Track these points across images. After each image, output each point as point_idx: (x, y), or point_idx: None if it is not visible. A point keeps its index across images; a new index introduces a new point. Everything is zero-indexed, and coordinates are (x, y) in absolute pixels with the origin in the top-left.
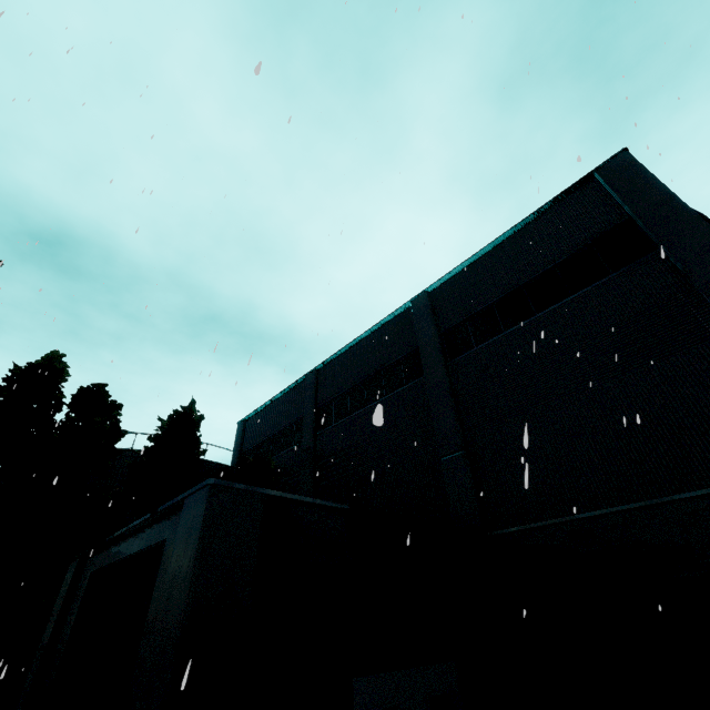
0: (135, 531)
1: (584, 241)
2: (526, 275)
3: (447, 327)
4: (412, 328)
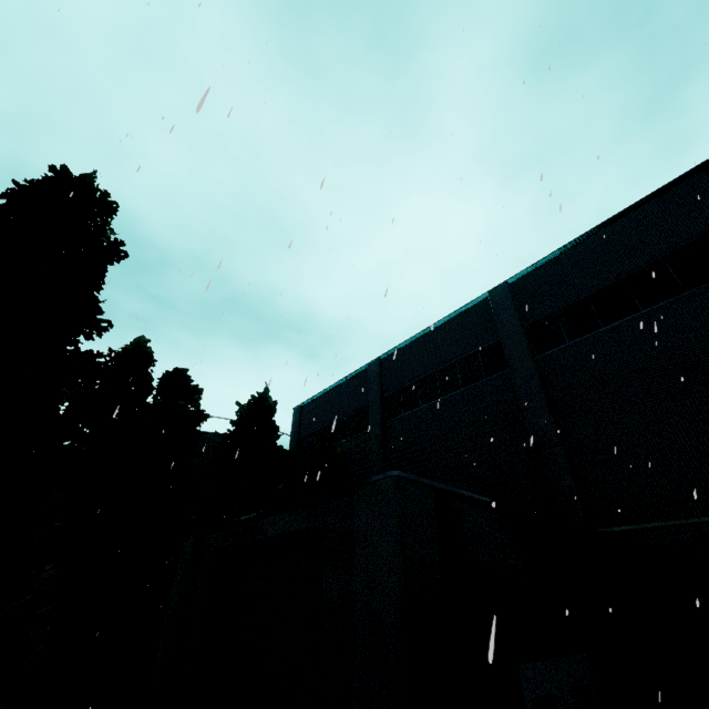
0: (274, 513)
1: (700, 233)
2: (628, 269)
3: (533, 321)
4: (490, 321)
